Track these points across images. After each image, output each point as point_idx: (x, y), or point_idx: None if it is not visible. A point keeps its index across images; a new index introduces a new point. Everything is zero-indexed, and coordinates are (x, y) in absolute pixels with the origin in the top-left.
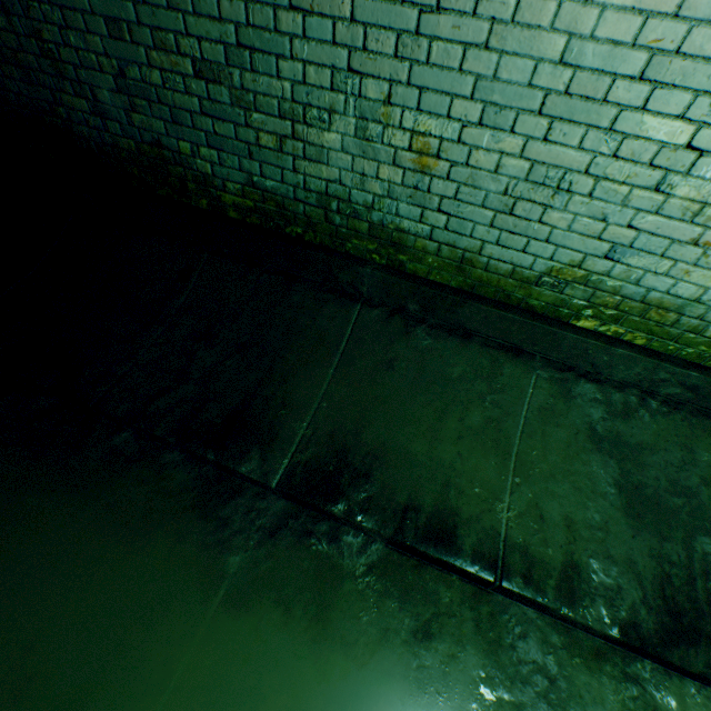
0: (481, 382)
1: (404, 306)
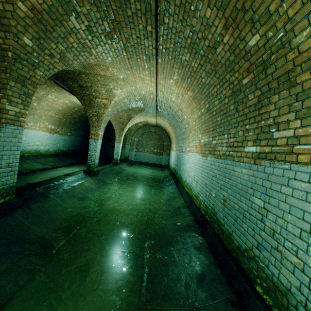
0: (26, 162)
1: None
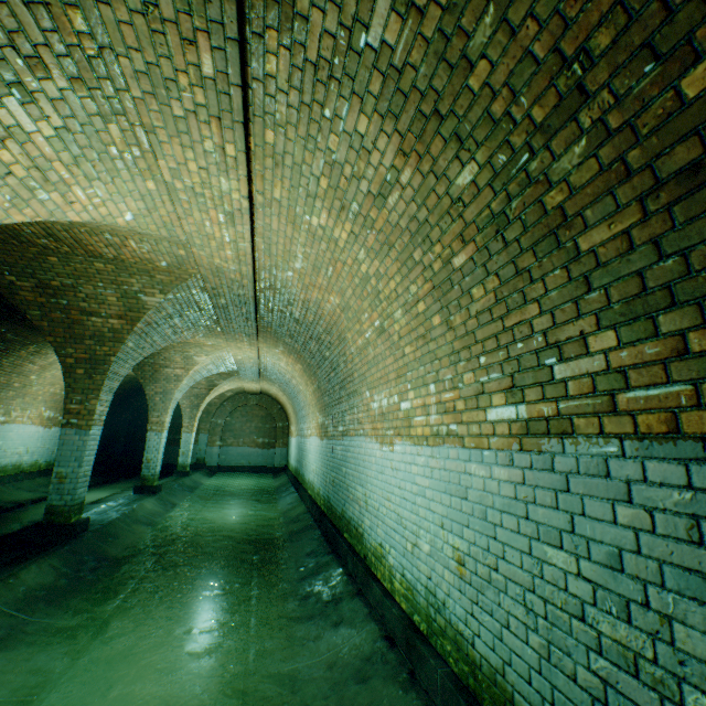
0: None
1: None
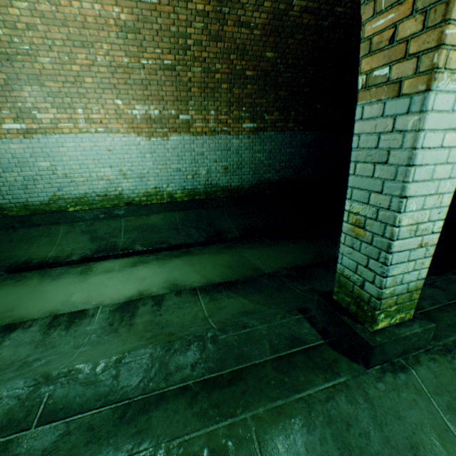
0: (46, 233)
1: (14, 226)
